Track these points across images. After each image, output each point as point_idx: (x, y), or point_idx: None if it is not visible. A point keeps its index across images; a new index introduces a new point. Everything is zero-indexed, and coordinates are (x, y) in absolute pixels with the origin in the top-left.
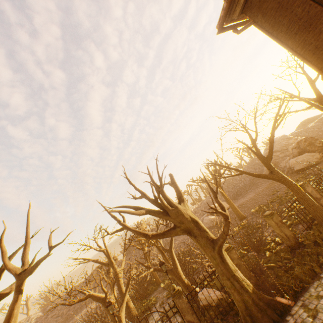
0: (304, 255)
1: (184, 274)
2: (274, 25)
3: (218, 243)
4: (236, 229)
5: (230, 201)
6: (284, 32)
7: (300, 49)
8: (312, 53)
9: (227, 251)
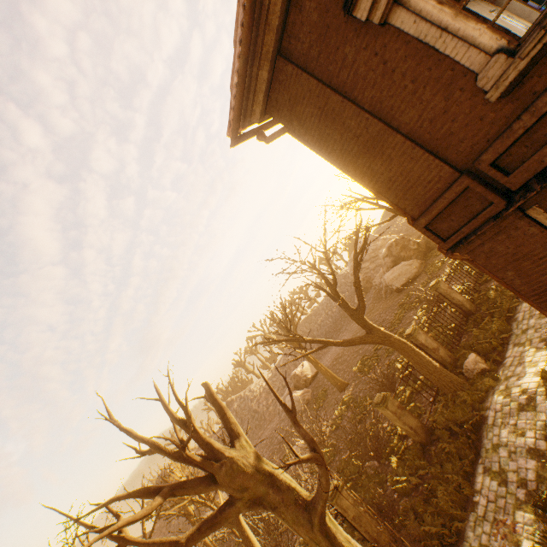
0: (443, 459)
1: (273, 545)
2: (321, 140)
3: (317, 510)
4: (339, 412)
5: (319, 364)
6: (339, 152)
7: (368, 179)
8: (387, 187)
9: (335, 497)
